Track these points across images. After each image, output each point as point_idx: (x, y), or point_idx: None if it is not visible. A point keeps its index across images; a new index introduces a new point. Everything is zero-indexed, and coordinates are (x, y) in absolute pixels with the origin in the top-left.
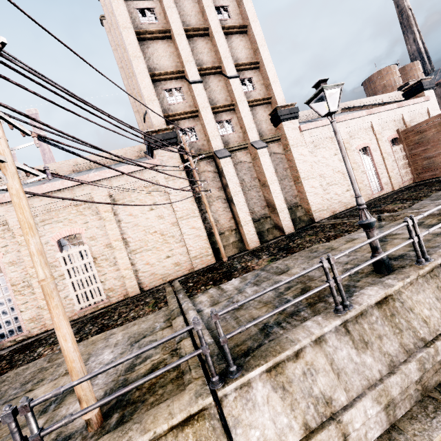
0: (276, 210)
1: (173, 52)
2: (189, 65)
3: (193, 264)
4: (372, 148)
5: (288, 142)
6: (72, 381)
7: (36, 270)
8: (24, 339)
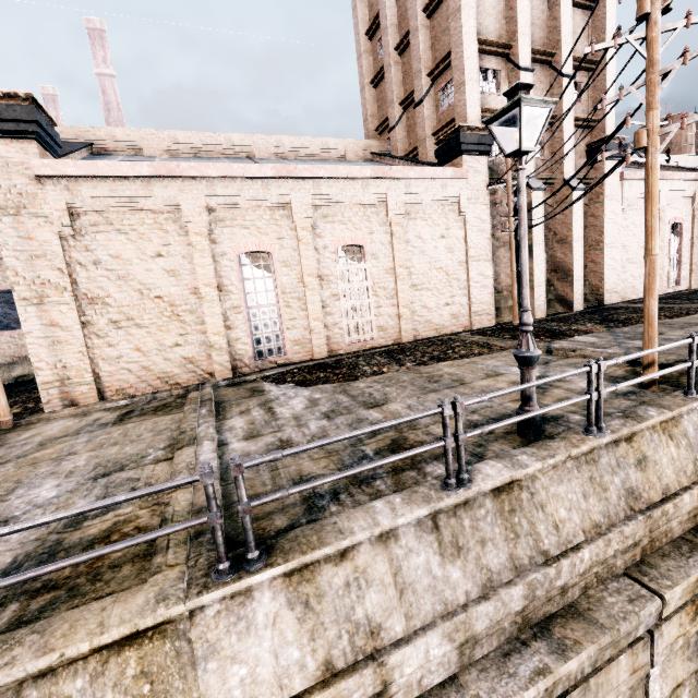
0: (571, 278)
1: (501, 10)
2: (523, 40)
3: (473, 321)
4: (684, 227)
5: (603, 191)
6: (650, 347)
7: (654, 244)
8: (286, 363)
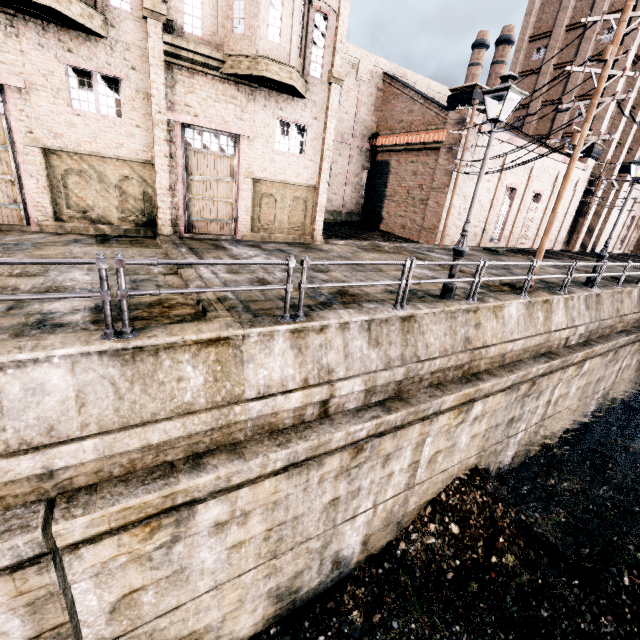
0: (592, 234)
1: (628, 77)
2: (631, 100)
3: (555, 245)
4: (635, 219)
5: (620, 191)
6: None
7: None
8: (497, 246)
